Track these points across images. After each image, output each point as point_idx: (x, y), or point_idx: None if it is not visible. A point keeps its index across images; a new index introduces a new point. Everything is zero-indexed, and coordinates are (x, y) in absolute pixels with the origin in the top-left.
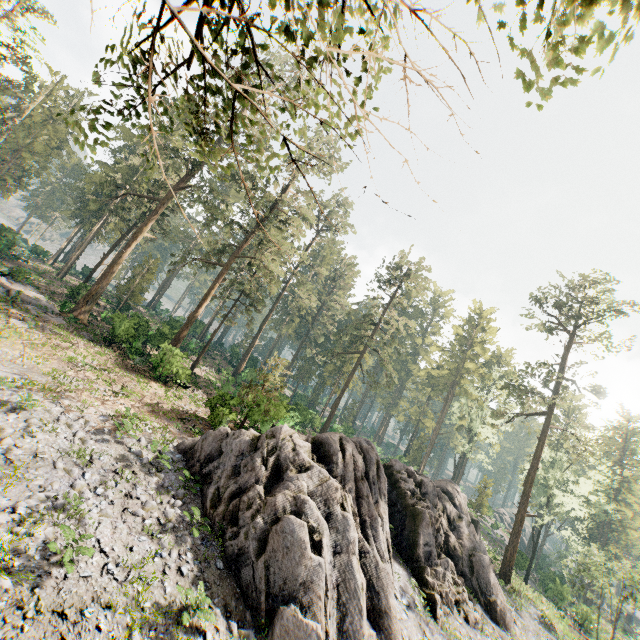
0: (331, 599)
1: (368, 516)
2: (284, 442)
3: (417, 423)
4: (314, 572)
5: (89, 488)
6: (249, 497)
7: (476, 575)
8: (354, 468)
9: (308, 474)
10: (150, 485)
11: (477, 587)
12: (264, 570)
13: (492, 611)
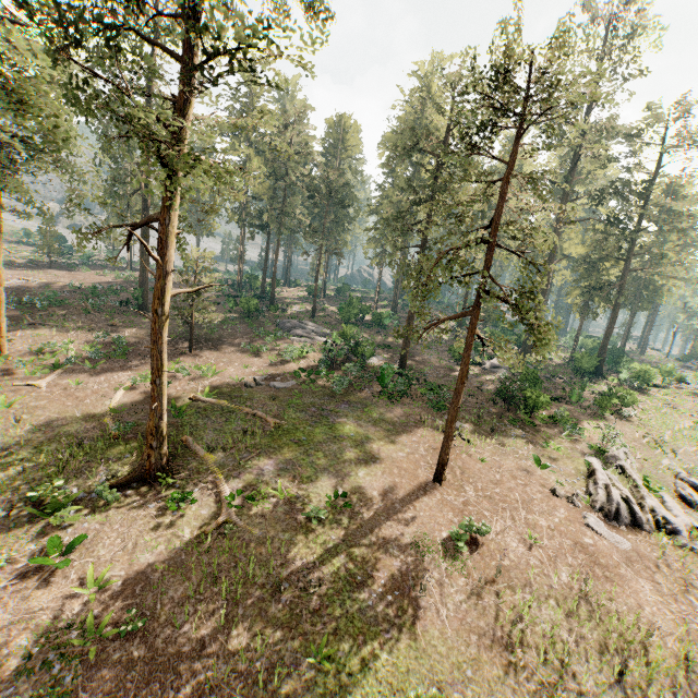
0: None
1: None
2: None
3: None
4: None
5: None
6: None
7: None
8: None
9: None
10: None
11: None
12: None
13: None
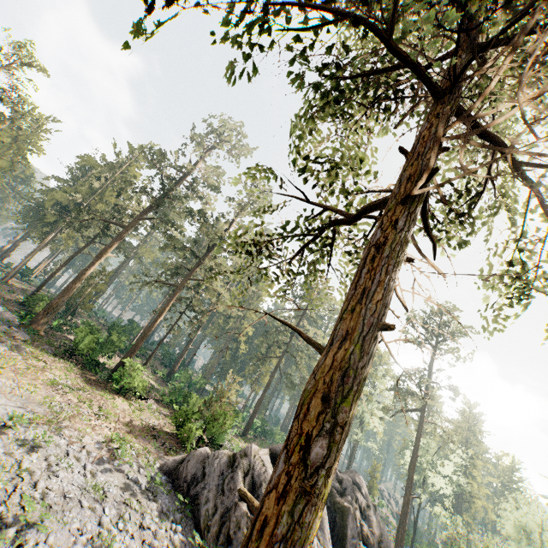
0: None
1: None
2: (255, 460)
3: None
4: None
5: (112, 524)
6: (237, 516)
7: None
8: None
9: None
10: (153, 512)
11: None
12: None
13: None
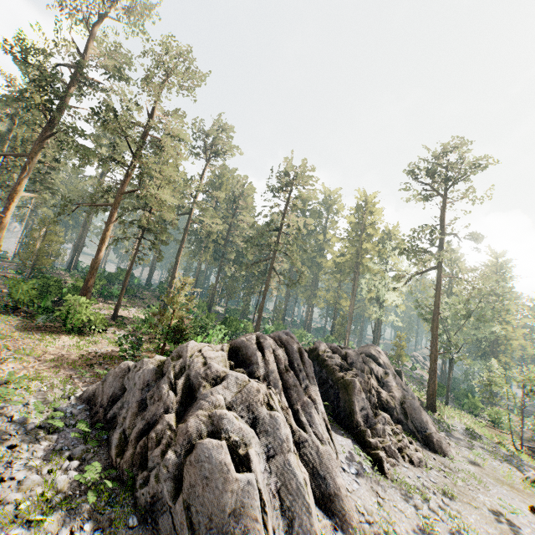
0: (273, 509)
1: (300, 404)
2: (193, 359)
3: (335, 305)
4: (244, 493)
5: None
6: (157, 431)
7: (410, 418)
8: (277, 362)
9: (223, 385)
10: (35, 454)
11: (413, 428)
12: (185, 511)
13: (430, 444)
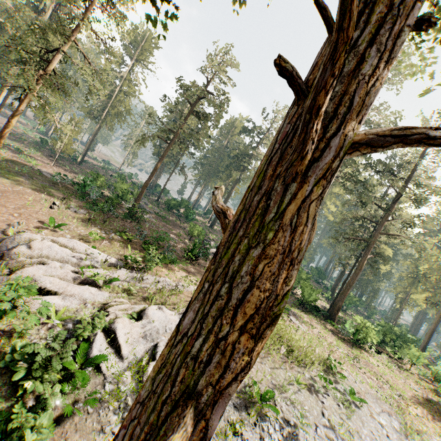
0: None
1: None
2: None
3: None
4: None
5: None
6: None
7: None
8: None
9: None
10: None
11: None
12: None
13: None
